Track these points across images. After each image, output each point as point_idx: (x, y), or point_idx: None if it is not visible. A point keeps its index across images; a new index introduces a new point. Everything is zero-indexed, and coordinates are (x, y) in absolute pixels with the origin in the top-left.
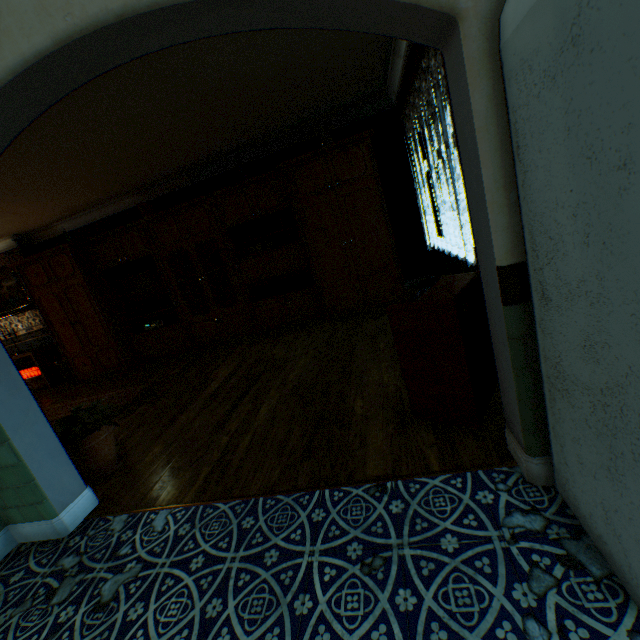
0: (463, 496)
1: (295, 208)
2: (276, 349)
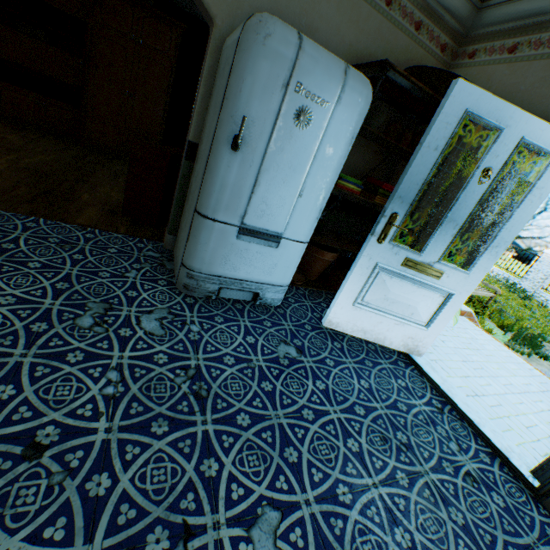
0: (131, 243)
1: (92, 28)
2: (13, 137)
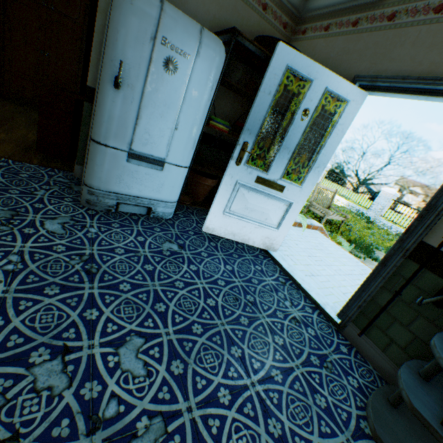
0: (42, 171)
1: None
2: None
